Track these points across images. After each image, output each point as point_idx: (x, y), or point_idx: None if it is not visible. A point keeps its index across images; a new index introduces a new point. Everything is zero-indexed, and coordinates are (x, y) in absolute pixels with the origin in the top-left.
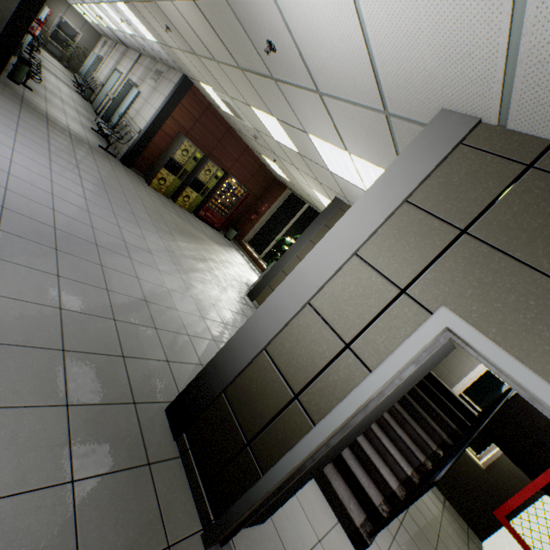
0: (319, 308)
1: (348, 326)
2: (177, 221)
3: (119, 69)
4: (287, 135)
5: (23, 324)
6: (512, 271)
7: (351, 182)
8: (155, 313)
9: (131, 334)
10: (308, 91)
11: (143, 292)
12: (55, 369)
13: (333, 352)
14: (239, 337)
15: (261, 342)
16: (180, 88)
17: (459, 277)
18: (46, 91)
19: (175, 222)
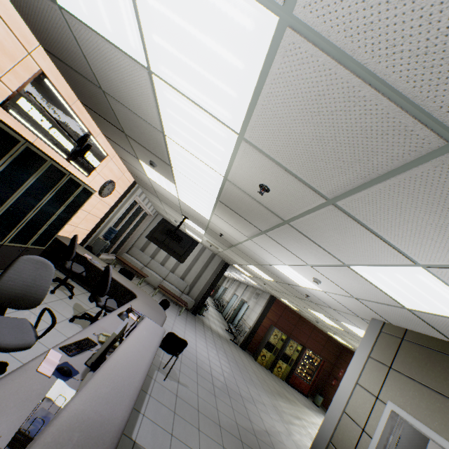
0: (348, 412)
1: (361, 419)
2: (275, 386)
3: (236, 293)
4: (331, 321)
5: (228, 424)
6: (407, 381)
7: None
8: (273, 441)
9: (264, 446)
10: (328, 307)
11: (265, 427)
12: (241, 446)
13: (358, 434)
14: (317, 436)
15: (327, 436)
16: (269, 301)
17: (393, 387)
18: (207, 314)
19: (274, 386)
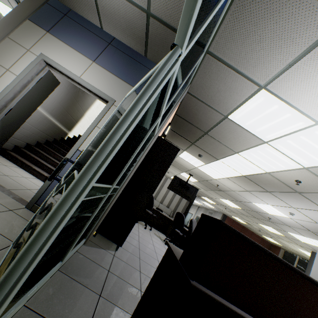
0: None
1: None
2: None
3: (190, 212)
4: (277, 231)
5: None
6: None
7: (314, 245)
8: None
9: None
10: (283, 225)
11: None
12: None
13: None
14: None
15: None
16: (223, 218)
17: None
18: None
19: None
